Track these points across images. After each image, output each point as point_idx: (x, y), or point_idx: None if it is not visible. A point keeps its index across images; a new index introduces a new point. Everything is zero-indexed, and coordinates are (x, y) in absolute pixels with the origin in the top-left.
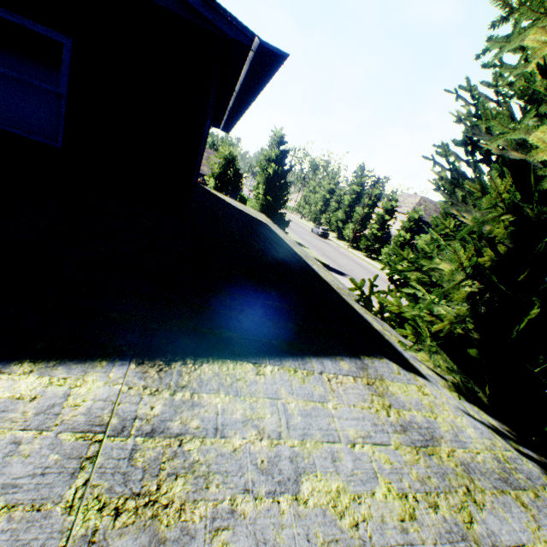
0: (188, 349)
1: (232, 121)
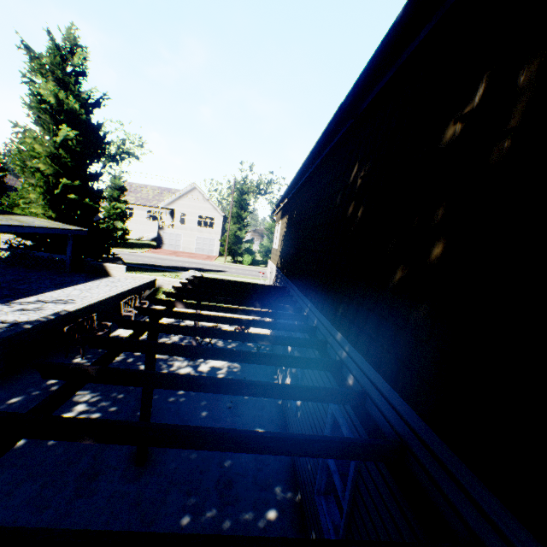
0: None
1: None
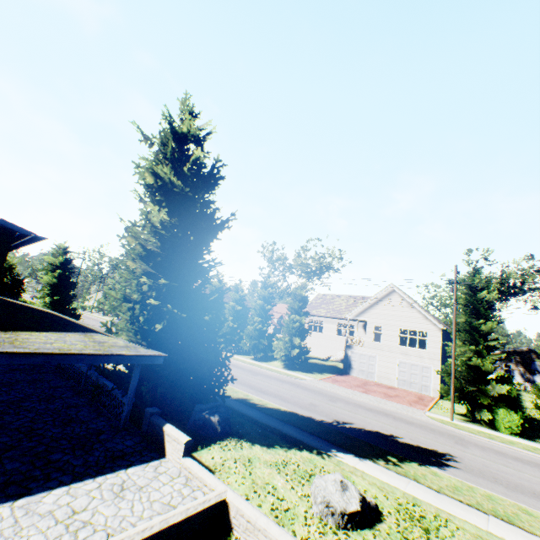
0: (14, 330)
1: (16, 248)
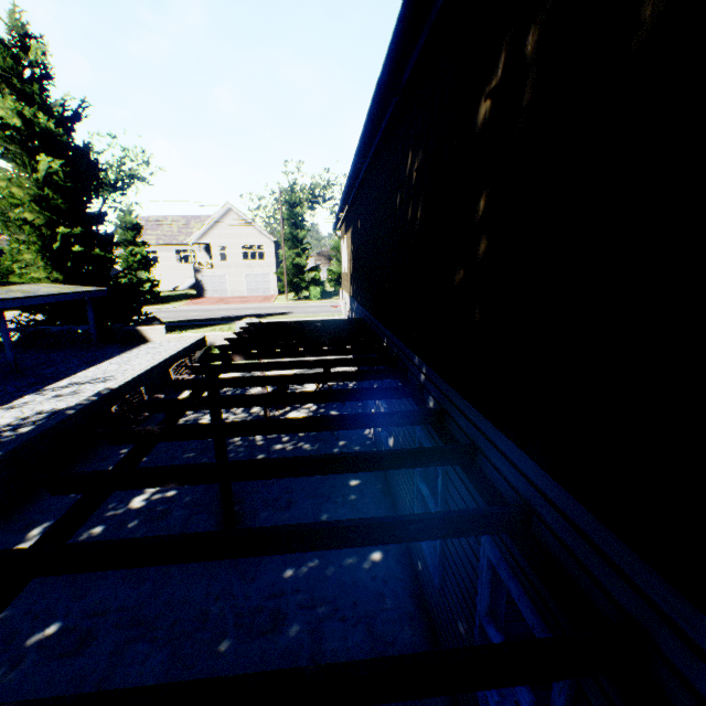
0: None
1: None
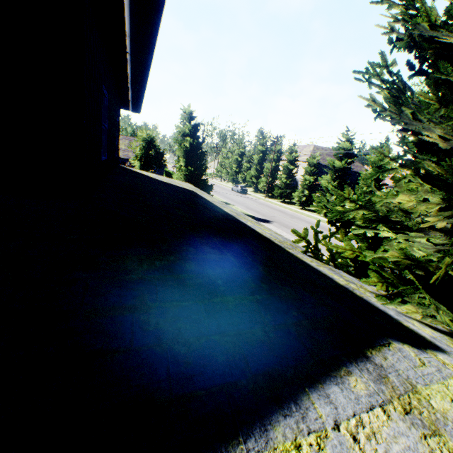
0: None
1: (137, 97)
